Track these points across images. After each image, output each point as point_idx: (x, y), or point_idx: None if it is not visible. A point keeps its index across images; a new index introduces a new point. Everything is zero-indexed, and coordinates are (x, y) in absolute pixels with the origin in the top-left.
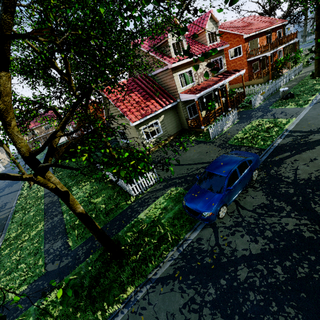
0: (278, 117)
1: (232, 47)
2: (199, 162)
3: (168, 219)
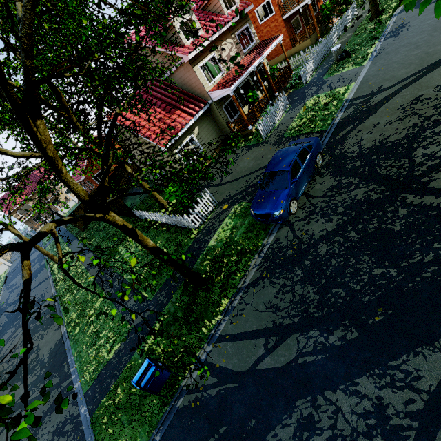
0: (335, 87)
1: (258, 5)
2: (256, 169)
3: (241, 236)
